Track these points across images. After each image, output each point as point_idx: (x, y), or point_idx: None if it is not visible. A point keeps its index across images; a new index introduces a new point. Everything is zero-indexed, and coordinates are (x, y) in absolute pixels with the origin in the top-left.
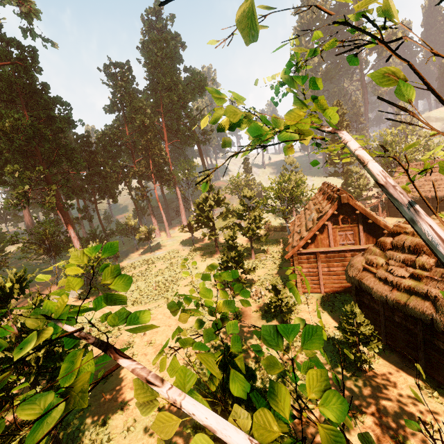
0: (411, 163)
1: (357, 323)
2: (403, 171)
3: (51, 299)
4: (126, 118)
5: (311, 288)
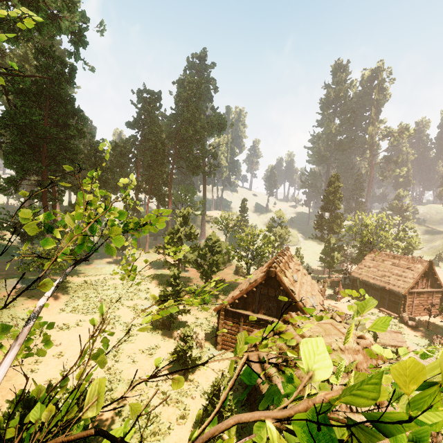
0: (381, 251)
1: None
2: (373, 256)
3: (1, 282)
4: (143, 136)
5: (230, 347)
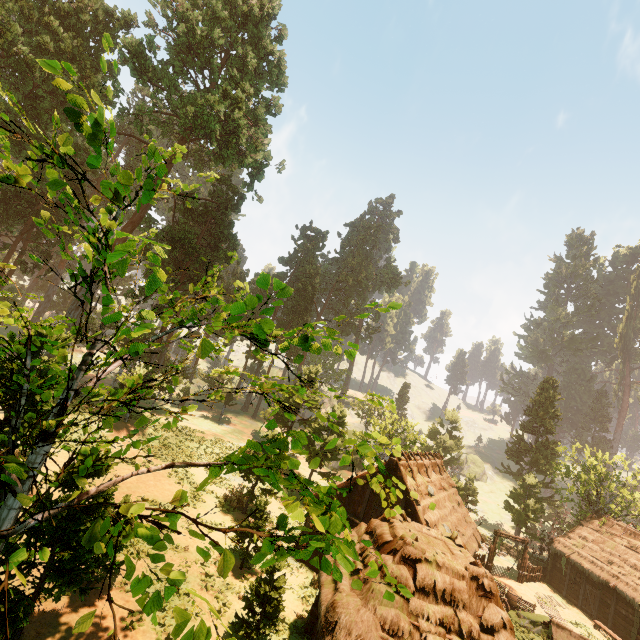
0: (613, 518)
1: (275, 586)
2: (597, 522)
3: None
4: (294, 275)
5: None
